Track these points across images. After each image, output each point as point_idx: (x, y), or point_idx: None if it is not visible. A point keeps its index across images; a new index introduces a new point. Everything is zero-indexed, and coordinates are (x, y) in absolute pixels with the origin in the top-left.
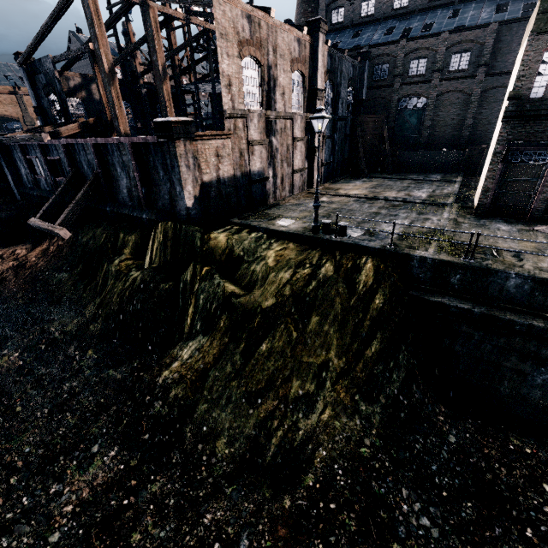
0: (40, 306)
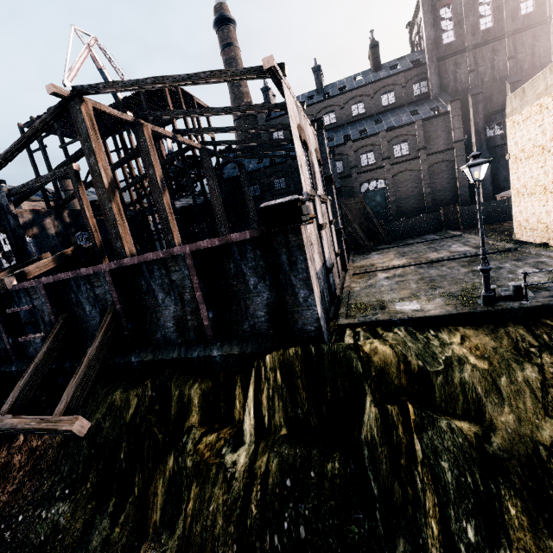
0: None
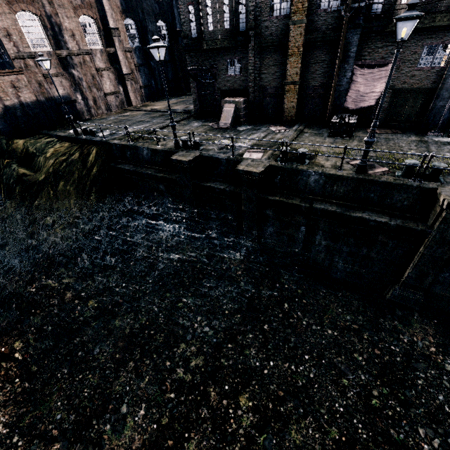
0: None
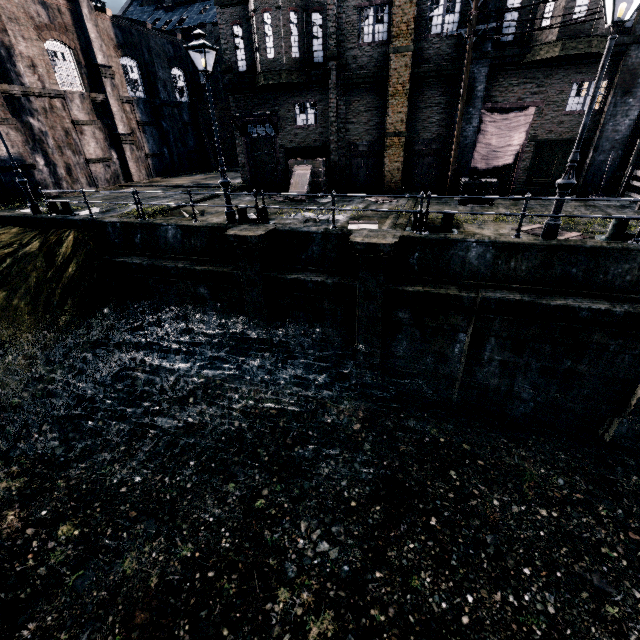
0: None
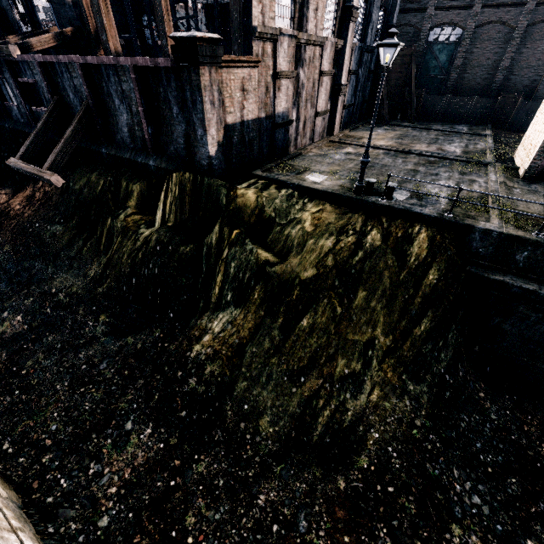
0: (35, 262)
